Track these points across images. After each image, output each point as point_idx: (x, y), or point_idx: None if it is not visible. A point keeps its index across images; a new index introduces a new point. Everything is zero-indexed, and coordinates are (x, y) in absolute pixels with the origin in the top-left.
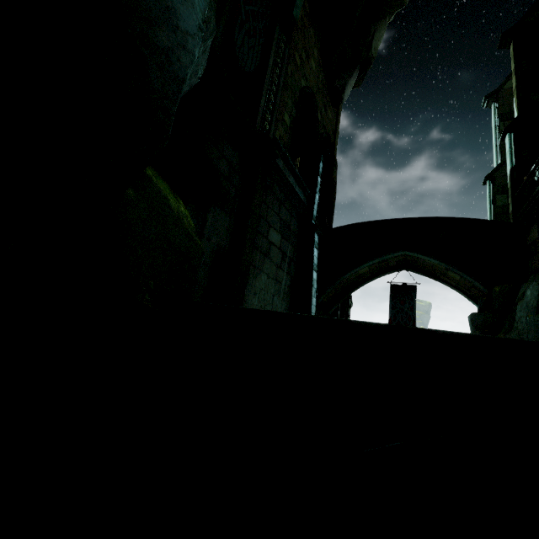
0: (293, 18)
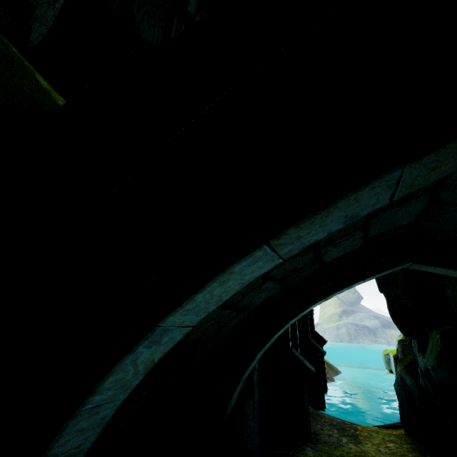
0: (189, 12)
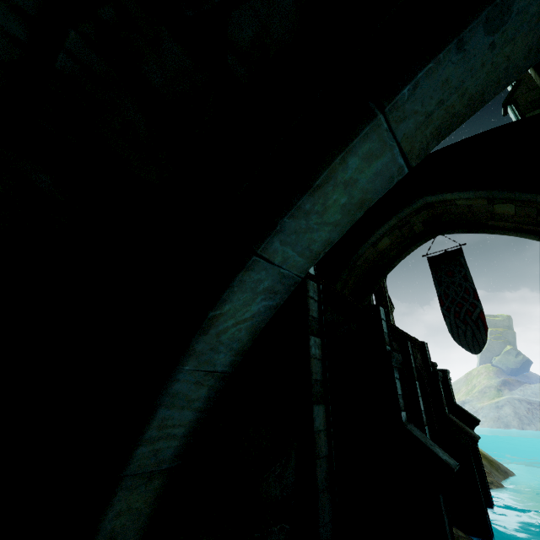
0: None
